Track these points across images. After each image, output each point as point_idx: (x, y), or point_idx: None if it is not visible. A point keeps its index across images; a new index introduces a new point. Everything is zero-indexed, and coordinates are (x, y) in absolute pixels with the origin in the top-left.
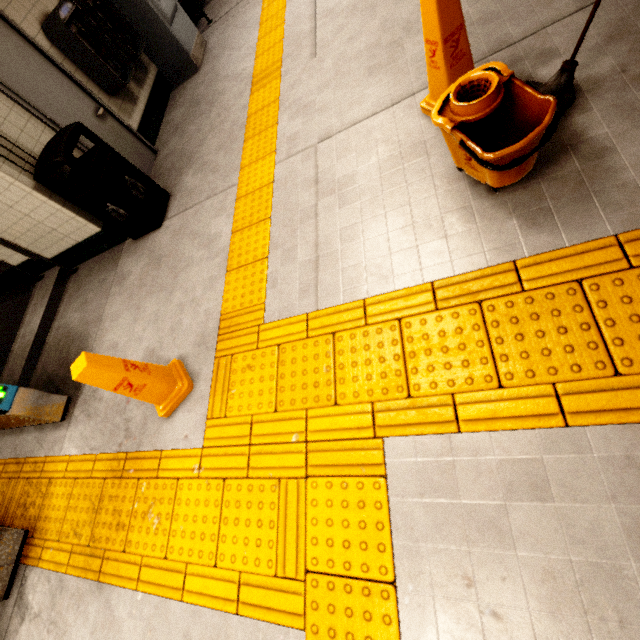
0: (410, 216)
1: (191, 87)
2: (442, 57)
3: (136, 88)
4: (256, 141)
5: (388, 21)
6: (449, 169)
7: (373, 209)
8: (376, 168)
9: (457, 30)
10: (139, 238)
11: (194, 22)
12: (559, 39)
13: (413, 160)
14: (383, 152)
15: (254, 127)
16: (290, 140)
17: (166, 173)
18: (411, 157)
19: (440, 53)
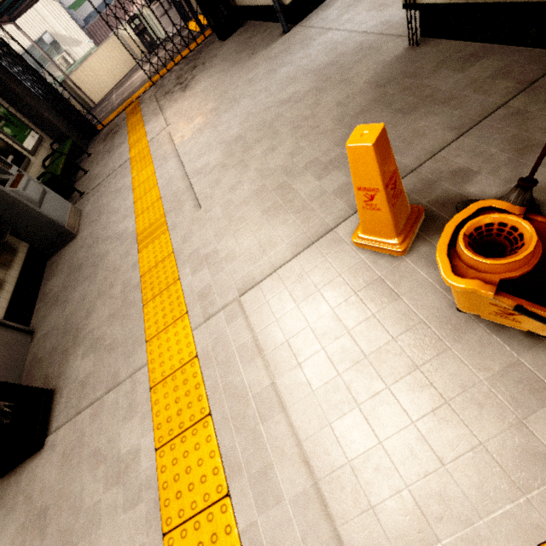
0: (434, 389)
1: (69, 253)
2: (385, 200)
3: (1, 272)
4: (158, 303)
5: (264, 170)
6: (442, 310)
7: (366, 383)
8: (335, 320)
9: (393, 173)
10: (9, 472)
11: (66, 197)
12: (461, 160)
13: (382, 303)
14: (333, 298)
15: (152, 287)
16: (202, 297)
17: (46, 358)
18: (376, 300)
19: (382, 197)
